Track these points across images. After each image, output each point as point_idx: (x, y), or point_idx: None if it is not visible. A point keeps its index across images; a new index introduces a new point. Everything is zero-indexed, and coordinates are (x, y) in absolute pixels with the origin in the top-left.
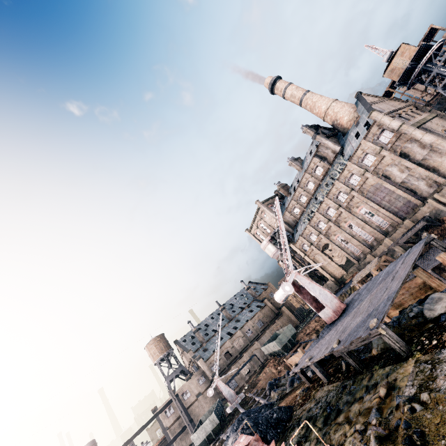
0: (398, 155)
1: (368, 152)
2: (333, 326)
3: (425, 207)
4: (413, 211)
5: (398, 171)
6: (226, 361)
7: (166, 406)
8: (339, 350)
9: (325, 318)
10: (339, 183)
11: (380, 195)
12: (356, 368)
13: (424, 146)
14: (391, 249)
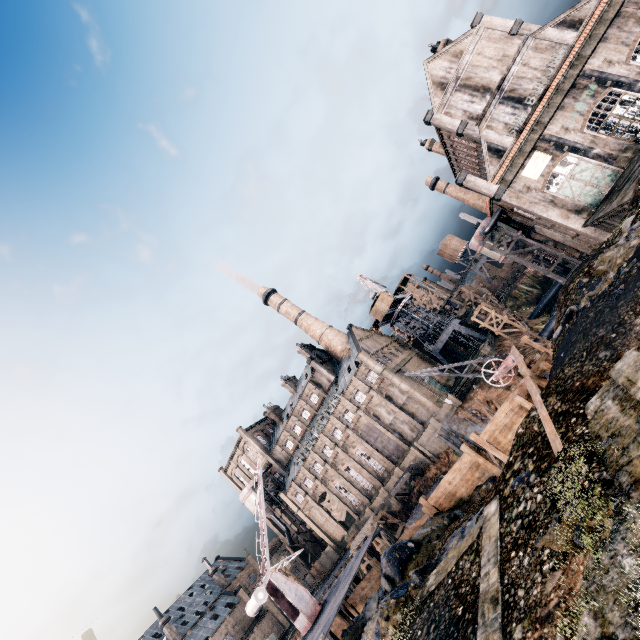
0: (384, 397)
1: (360, 390)
2: (305, 639)
3: (410, 454)
4: (403, 455)
5: (386, 412)
6: None
7: None
8: None
9: (301, 628)
10: (334, 418)
11: (374, 435)
12: None
13: (403, 392)
14: (388, 501)
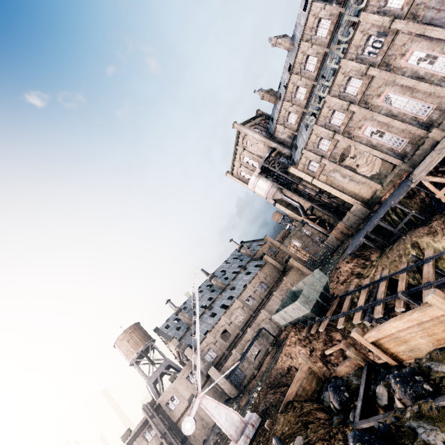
0: None
1: None
2: None
3: None
4: None
5: None
6: (225, 343)
7: (144, 427)
8: None
9: None
10: (368, 16)
11: None
12: None
13: None
14: None
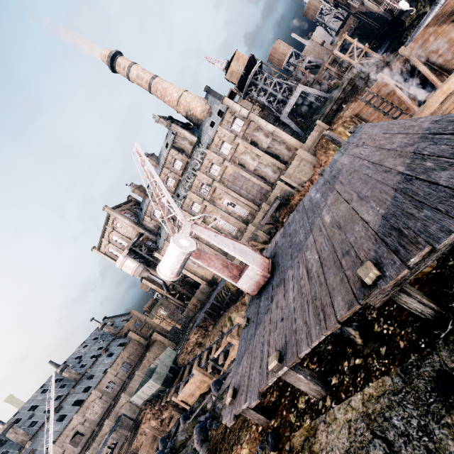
0: (249, 143)
1: (225, 140)
2: (275, 286)
3: (276, 189)
4: (265, 197)
5: (251, 159)
6: (75, 450)
7: None
8: (406, 273)
9: (249, 288)
10: (201, 174)
11: (239, 184)
12: (429, 315)
13: (267, 135)
14: (255, 235)
